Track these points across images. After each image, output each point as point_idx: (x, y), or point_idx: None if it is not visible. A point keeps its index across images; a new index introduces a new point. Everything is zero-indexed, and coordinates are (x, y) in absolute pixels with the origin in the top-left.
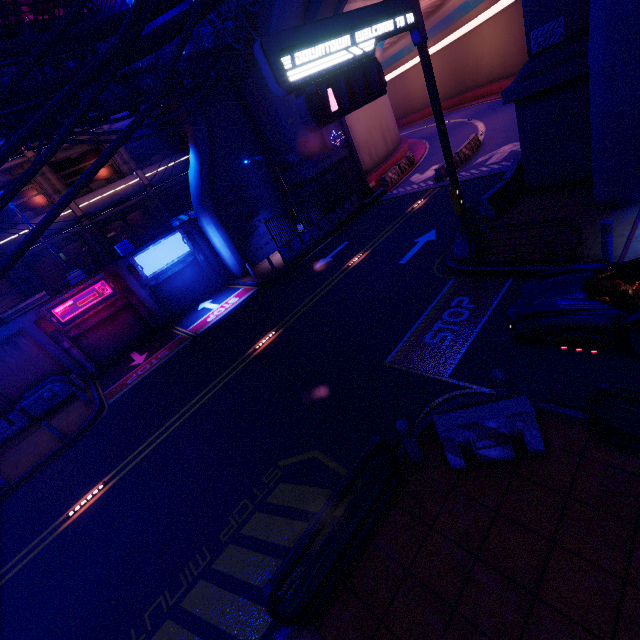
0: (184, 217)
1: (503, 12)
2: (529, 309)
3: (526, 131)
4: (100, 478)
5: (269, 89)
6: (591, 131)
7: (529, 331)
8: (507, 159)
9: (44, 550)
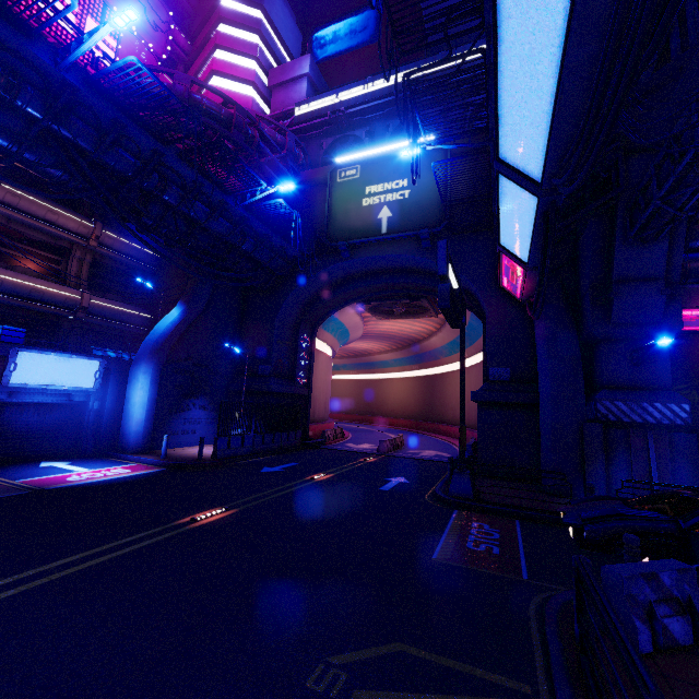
0: (112, 354)
1: (409, 378)
2: (593, 513)
3: (483, 425)
4: None
5: (277, 311)
6: (542, 433)
7: (599, 535)
8: (438, 456)
9: None
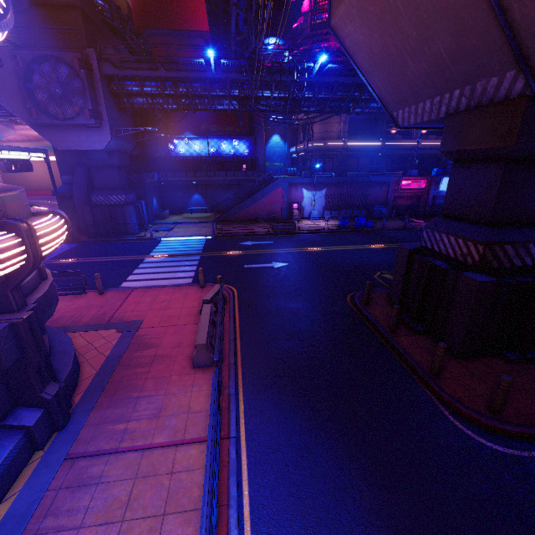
0: None
1: None
2: None
3: None
4: None
5: None
6: None
7: None
8: None
9: None
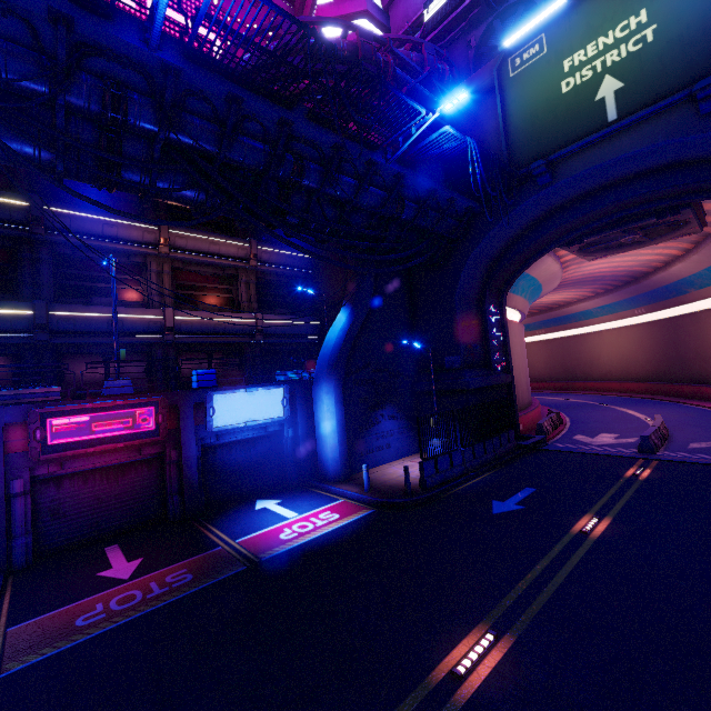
0: (293, 375)
1: (630, 327)
2: None
3: None
4: None
5: (455, 286)
6: None
7: None
8: None
9: None
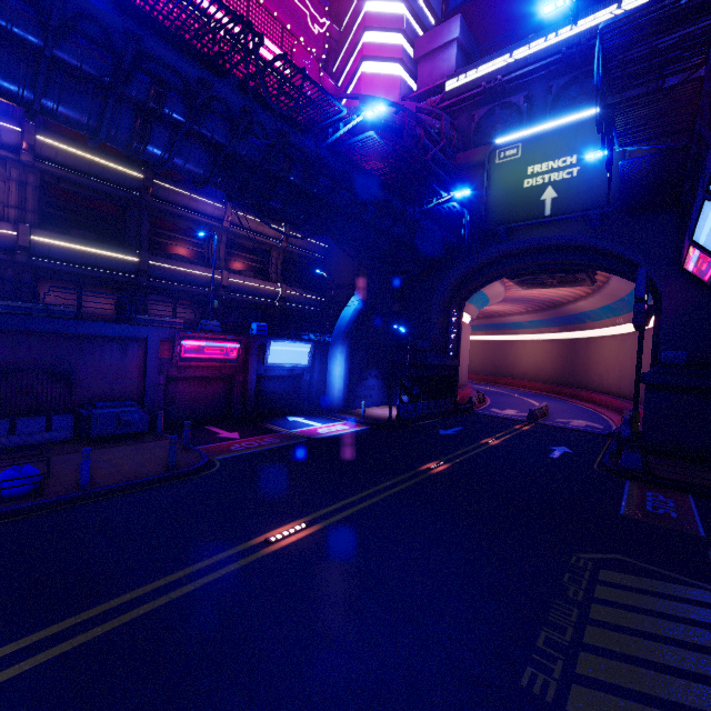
0: (313, 336)
1: (546, 341)
2: None
3: (650, 406)
4: (288, 518)
5: (434, 293)
6: None
7: None
8: (590, 427)
9: (255, 565)
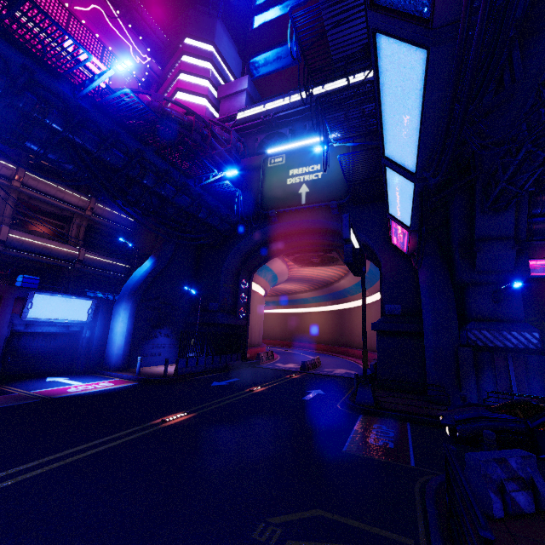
0: (101, 295)
1: (324, 312)
2: (463, 416)
3: (381, 349)
4: None
5: (224, 262)
6: (426, 355)
7: (468, 432)
8: (347, 374)
9: None
